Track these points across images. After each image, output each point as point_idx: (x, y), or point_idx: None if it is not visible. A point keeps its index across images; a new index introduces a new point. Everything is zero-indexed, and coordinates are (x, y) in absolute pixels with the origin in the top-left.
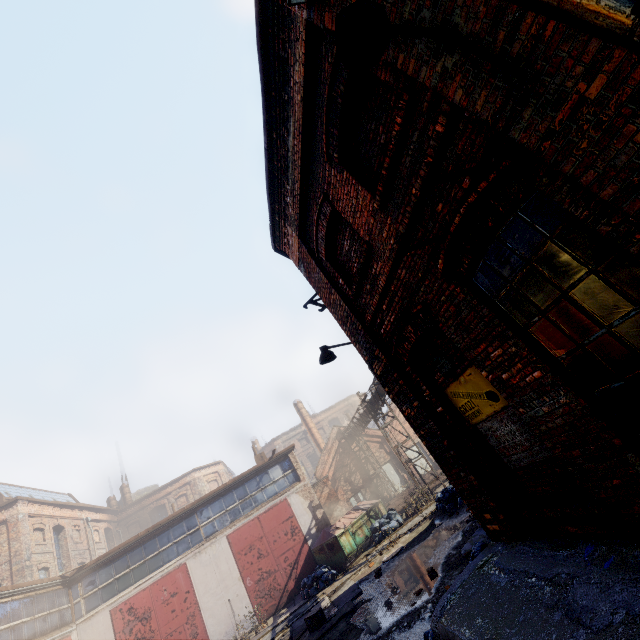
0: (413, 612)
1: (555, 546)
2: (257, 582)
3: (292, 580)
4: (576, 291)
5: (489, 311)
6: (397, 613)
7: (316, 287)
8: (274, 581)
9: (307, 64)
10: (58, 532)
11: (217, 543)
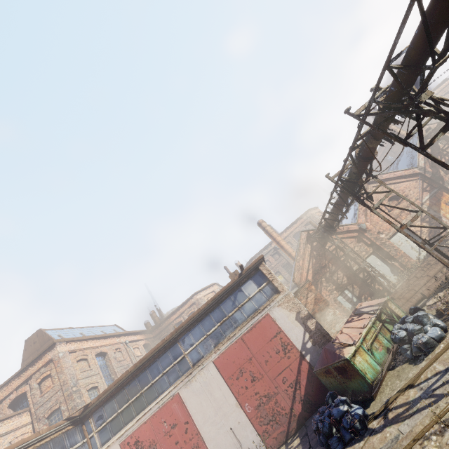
0: None
1: None
2: (257, 408)
3: (297, 403)
4: None
5: None
6: None
7: None
8: (276, 405)
9: None
10: (103, 356)
11: (205, 370)
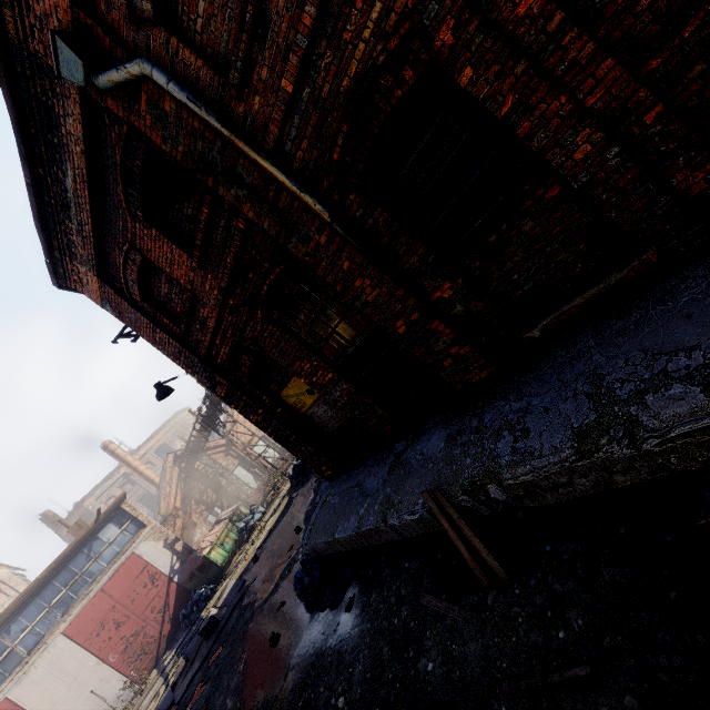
0: (290, 562)
1: (358, 467)
2: (124, 651)
3: (167, 623)
4: (338, 329)
5: (297, 342)
6: (279, 571)
7: (133, 326)
8: (145, 637)
9: (86, 124)
10: None
11: (50, 648)
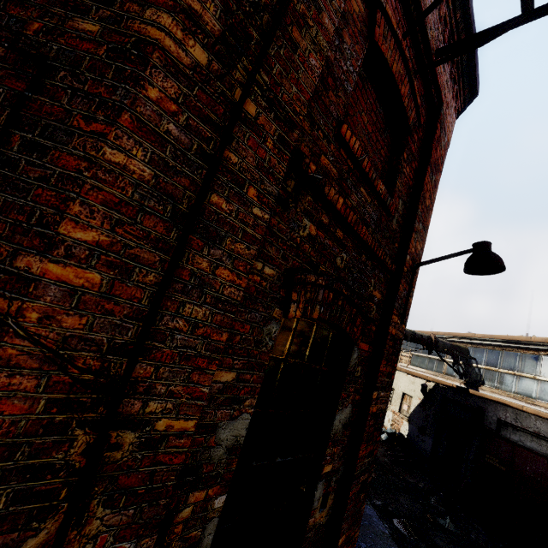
0: None
1: None
2: None
3: None
4: None
5: None
6: None
7: None
8: None
9: None
10: None
11: None
